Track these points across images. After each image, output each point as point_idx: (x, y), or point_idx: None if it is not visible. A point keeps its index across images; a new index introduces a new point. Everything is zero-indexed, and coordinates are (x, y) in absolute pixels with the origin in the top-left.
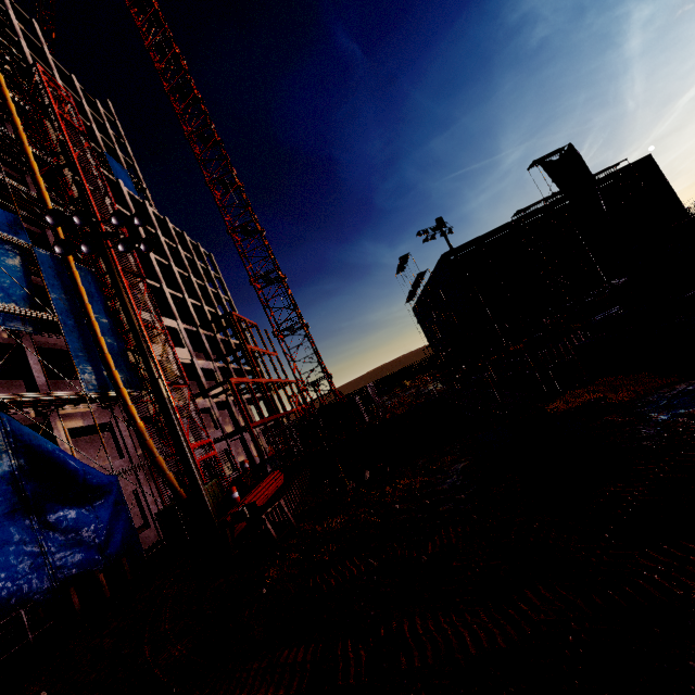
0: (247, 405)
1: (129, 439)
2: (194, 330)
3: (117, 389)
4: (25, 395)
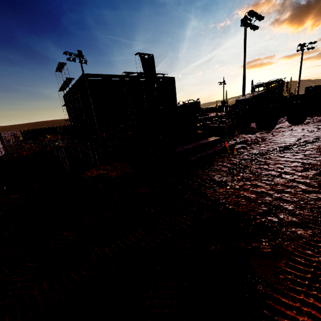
0: None
1: None
2: None
3: None
4: None
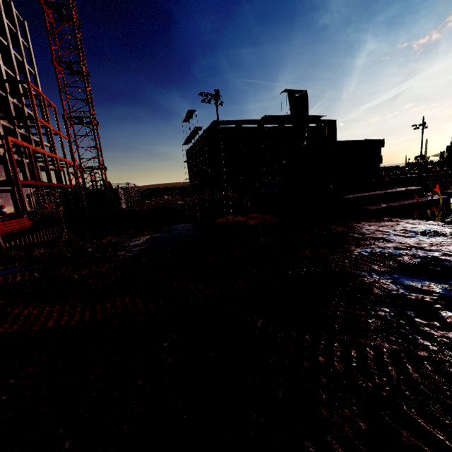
0: (26, 168)
1: None
2: None
3: None
4: None
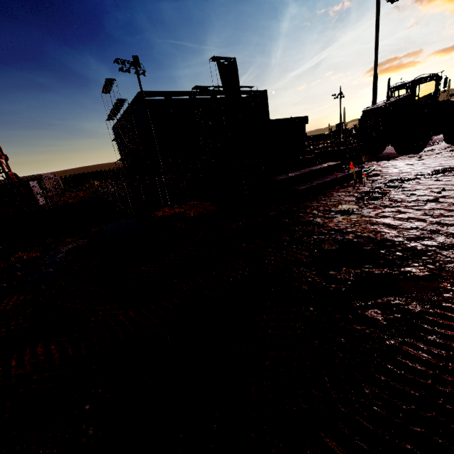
0: None
1: None
2: None
3: None
4: None
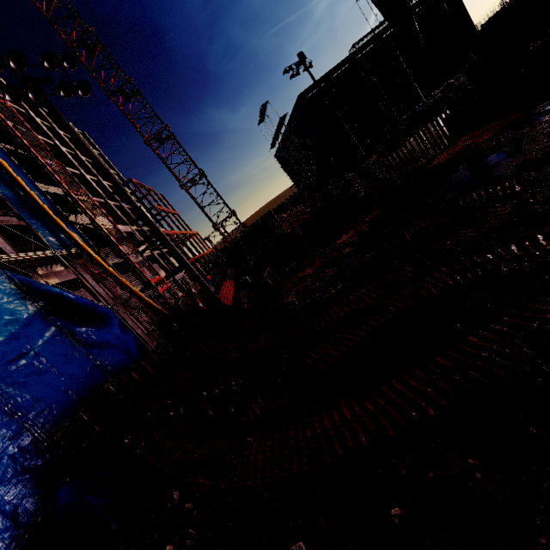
0: (168, 256)
1: (99, 288)
2: (103, 202)
3: (79, 245)
4: (12, 256)
